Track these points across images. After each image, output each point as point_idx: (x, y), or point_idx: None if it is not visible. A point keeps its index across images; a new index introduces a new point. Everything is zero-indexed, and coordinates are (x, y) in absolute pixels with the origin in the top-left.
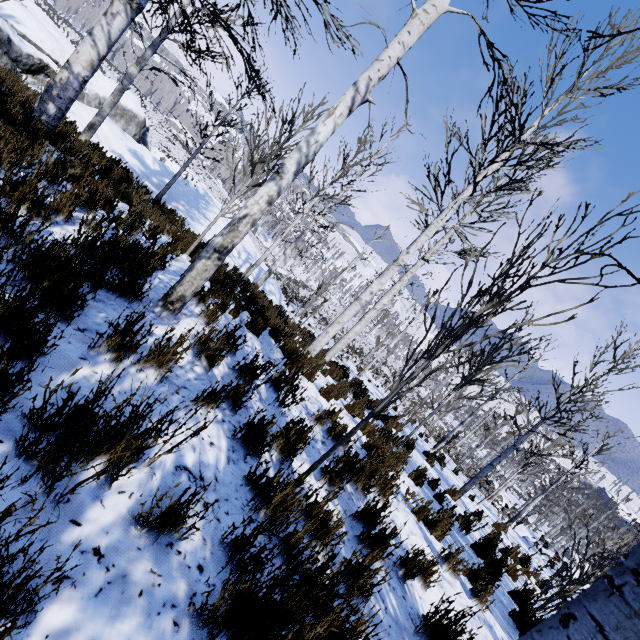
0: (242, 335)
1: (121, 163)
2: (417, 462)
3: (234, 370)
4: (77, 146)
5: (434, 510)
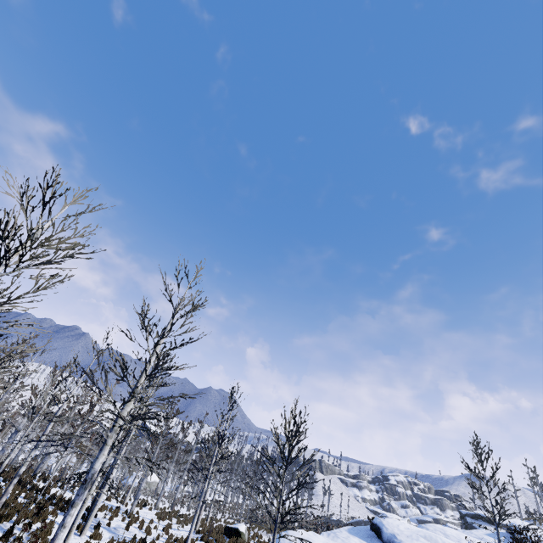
0: None
1: None
2: None
3: None
4: None
5: None
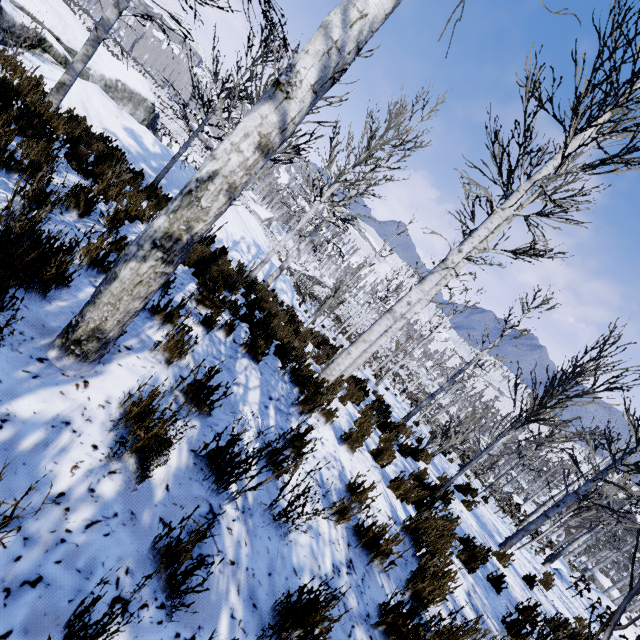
0: (232, 365)
1: (110, 140)
2: (456, 514)
3: (198, 457)
4: (28, 104)
5: (497, 615)
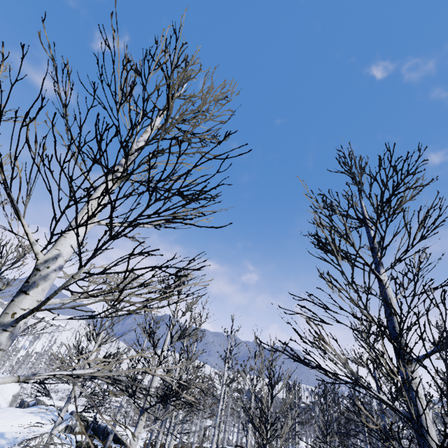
0: None
1: None
2: None
3: None
4: None
5: None
